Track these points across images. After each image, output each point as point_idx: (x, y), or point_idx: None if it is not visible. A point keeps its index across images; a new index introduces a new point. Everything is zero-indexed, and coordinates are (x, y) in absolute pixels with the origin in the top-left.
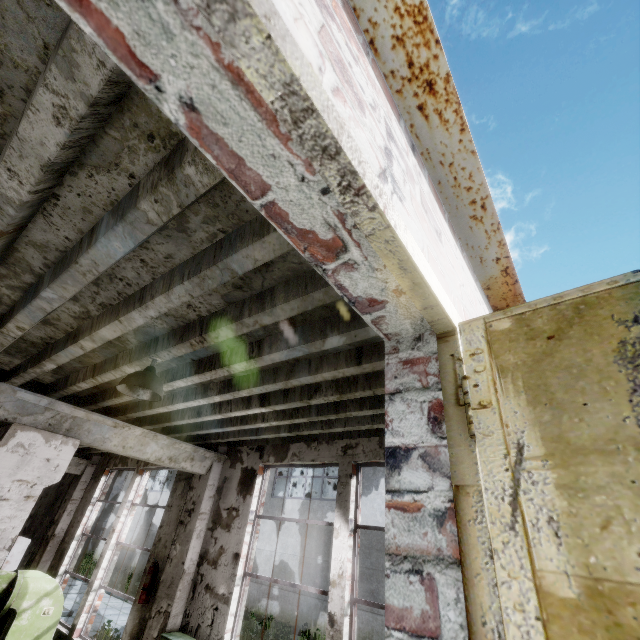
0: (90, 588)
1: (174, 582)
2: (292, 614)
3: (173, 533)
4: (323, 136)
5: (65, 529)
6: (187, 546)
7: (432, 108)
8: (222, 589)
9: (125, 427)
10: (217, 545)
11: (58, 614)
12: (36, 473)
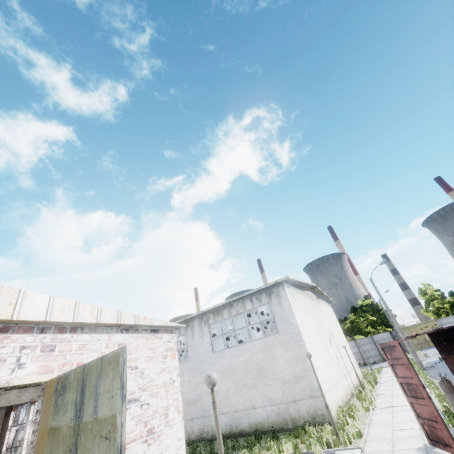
0: None
1: None
2: None
3: None
4: None
5: None
6: None
7: (43, 322)
8: None
9: (7, 393)
10: None
11: None
12: None
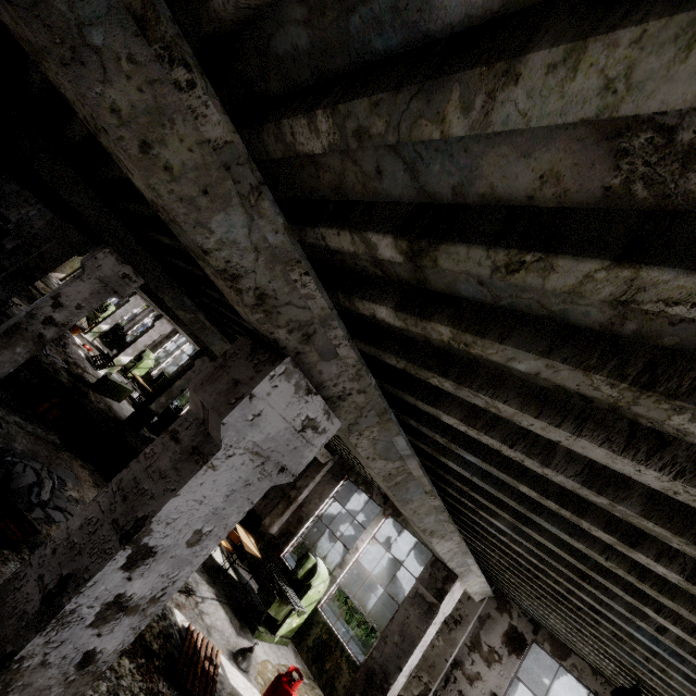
0: (334, 580)
1: (436, 668)
2: (366, 608)
3: None
4: None
5: (302, 499)
6: (451, 649)
7: None
8: None
9: (480, 577)
10: (474, 667)
11: (322, 594)
12: (448, 607)
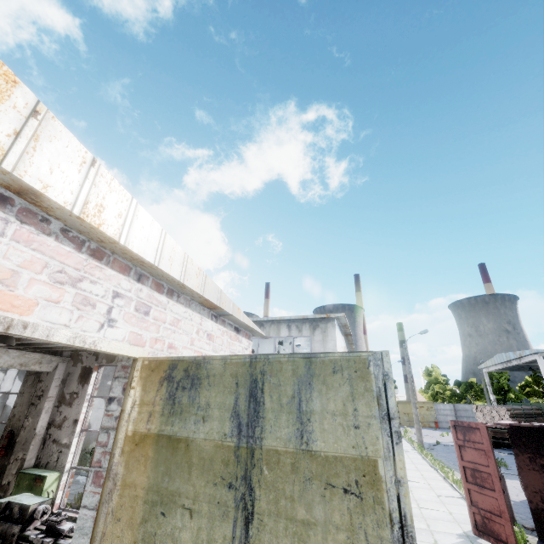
0: None
1: (28, 441)
2: None
3: (26, 411)
4: (68, 344)
5: None
6: (38, 419)
7: (147, 265)
8: (65, 440)
9: None
10: (62, 416)
11: None
12: None
